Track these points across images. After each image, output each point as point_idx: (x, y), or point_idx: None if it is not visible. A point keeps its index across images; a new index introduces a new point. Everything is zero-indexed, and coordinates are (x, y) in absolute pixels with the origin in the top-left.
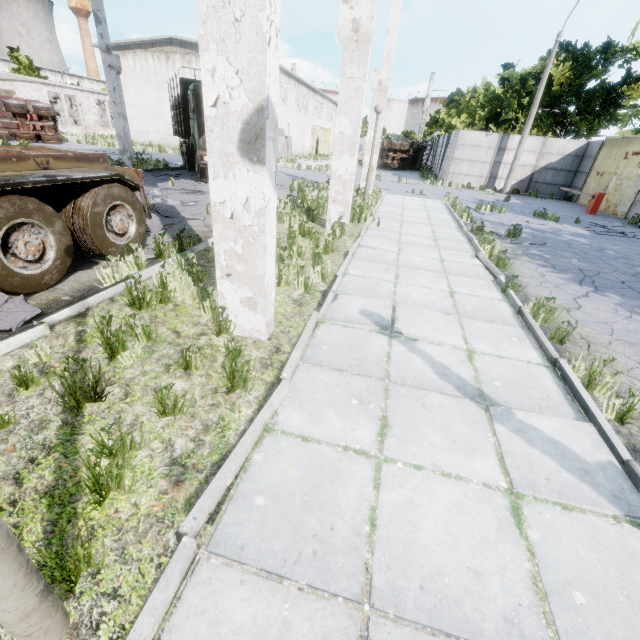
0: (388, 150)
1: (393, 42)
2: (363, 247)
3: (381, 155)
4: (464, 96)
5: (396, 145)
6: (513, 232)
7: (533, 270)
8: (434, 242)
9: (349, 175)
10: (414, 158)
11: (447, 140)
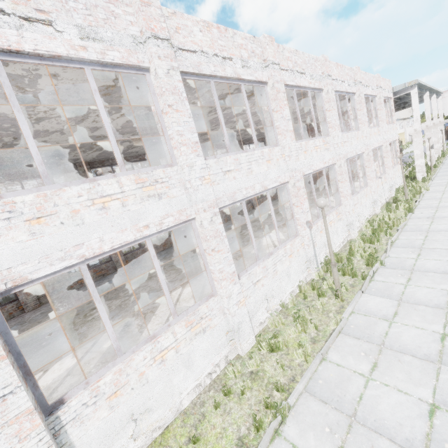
0: None
1: (441, 111)
2: (447, 159)
3: (445, 134)
4: None
5: None
6: None
7: None
8: None
9: (438, 147)
10: None
11: None
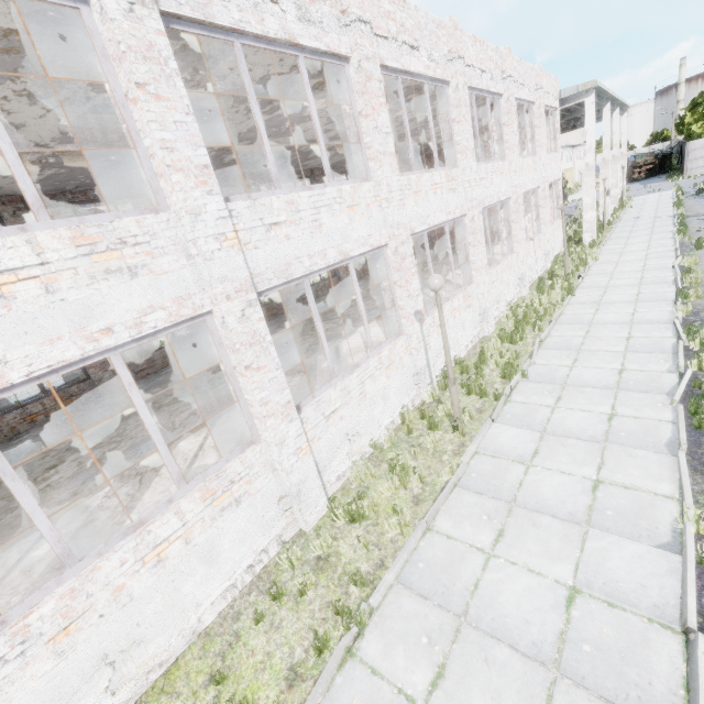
0: (633, 168)
1: (625, 137)
2: (626, 213)
3: (627, 174)
4: (697, 110)
5: (640, 163)
6: (698, 192)
7: (694, 201)
8: (656, 205)
9: (616, 194)
10: (661, 165)
11: (685, 147)
